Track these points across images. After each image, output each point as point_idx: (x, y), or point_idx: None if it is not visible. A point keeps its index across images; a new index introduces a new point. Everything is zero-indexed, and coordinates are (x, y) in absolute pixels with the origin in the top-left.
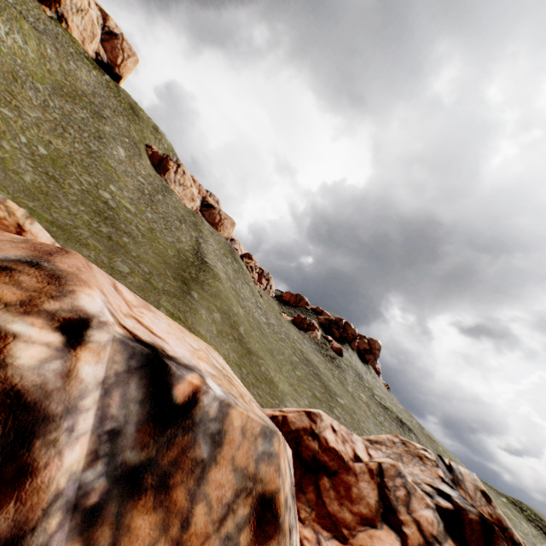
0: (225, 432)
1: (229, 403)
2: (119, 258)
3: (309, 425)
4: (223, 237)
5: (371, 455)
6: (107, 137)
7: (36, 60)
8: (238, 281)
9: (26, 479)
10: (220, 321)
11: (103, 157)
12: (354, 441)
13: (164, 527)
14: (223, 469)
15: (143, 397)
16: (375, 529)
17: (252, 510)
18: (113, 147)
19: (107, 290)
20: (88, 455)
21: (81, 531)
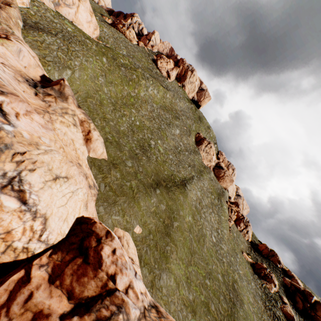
0: None
1: (3, 129)
2: (131, 160)
3: (102, 235)
4: (220, 185)
5: (128, 293)
6: (173, 125)
7: (159, 98)
8: (209, 208)
9: None
10: (162, 209)
11: (165, 131)
12: (123, 272)
13: None
14: None
15: None
16: (67, 299)
17: None
18: (173, 128)
19: (18, 105)
20: None
21: None
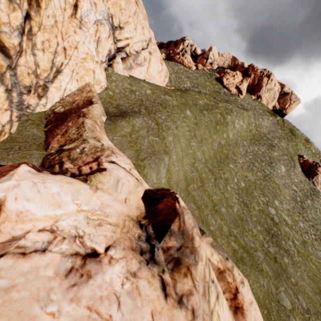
0: None
1: None
2: (281, 285)
3: None
4: None
5: None
6: (274, 161)
7: (245, 128)
8: None
9: None
10: None
11: (271, 177)
12: None
13: None
14: None
15: None
16: None
17: None
18: (277, 167)
19: None
20: None
21: None
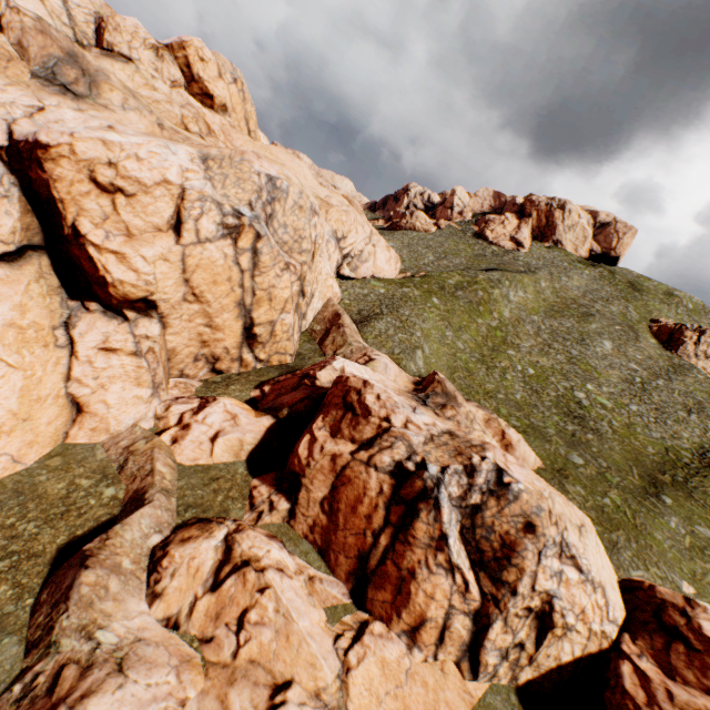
0: (519, 497)
1: (522, 490)
2: (575, 451)
3: (681, 604)
4: None
5: None
6: (590, 336)
7: (532, 299)
8: None
9: (473, 477)
10: (706, 537)
11: (583, 358)
12: None
13: (496, 505)
14: (516, 506)
15: (495, 477)
16: None
17: (524, 522)
18: (595, 343)
19: (497, 454)
20: (483, 482)
21: (481, 494)
